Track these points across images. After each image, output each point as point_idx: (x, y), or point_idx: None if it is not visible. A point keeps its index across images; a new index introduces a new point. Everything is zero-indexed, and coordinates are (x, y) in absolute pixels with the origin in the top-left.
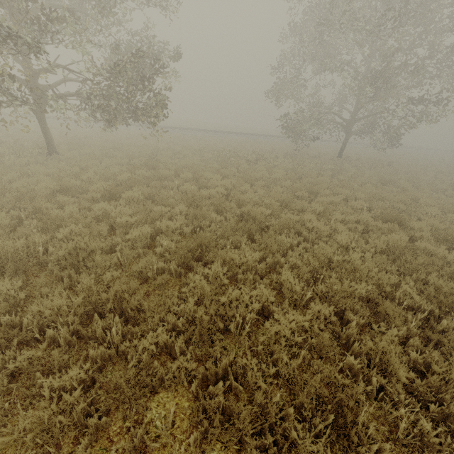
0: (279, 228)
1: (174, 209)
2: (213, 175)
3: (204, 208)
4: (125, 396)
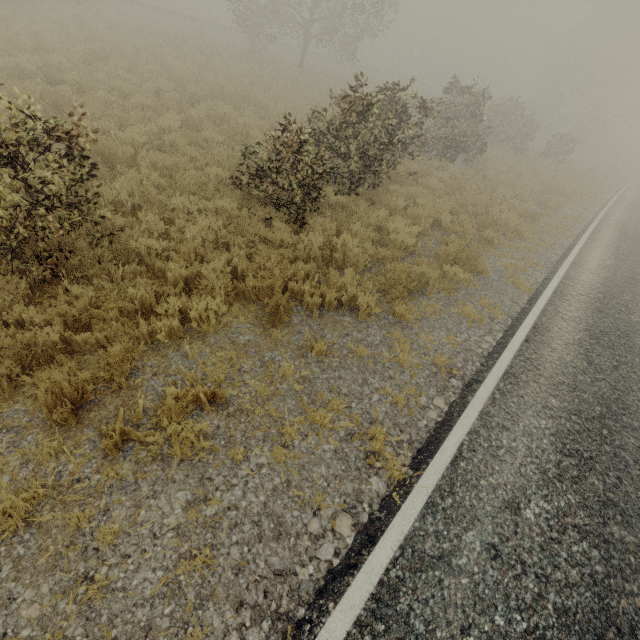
0: (242, 101)
1: (159, 80)
2: (175, 60)
3: (185, 82)
4: (193, 125)
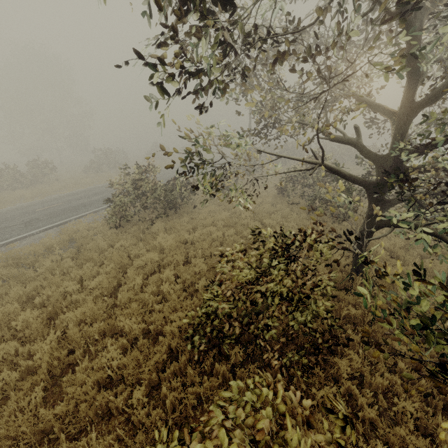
0: None
1: None
2: None
3: None
4: None
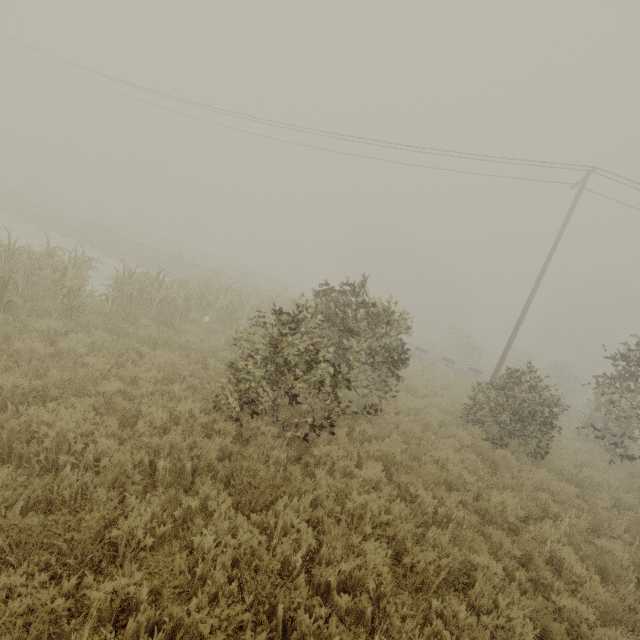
0: None
1: None
2: None
3: None
4: None
